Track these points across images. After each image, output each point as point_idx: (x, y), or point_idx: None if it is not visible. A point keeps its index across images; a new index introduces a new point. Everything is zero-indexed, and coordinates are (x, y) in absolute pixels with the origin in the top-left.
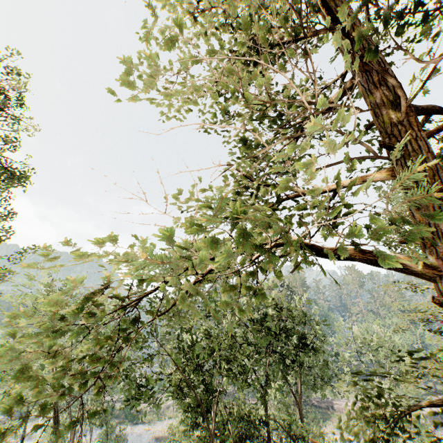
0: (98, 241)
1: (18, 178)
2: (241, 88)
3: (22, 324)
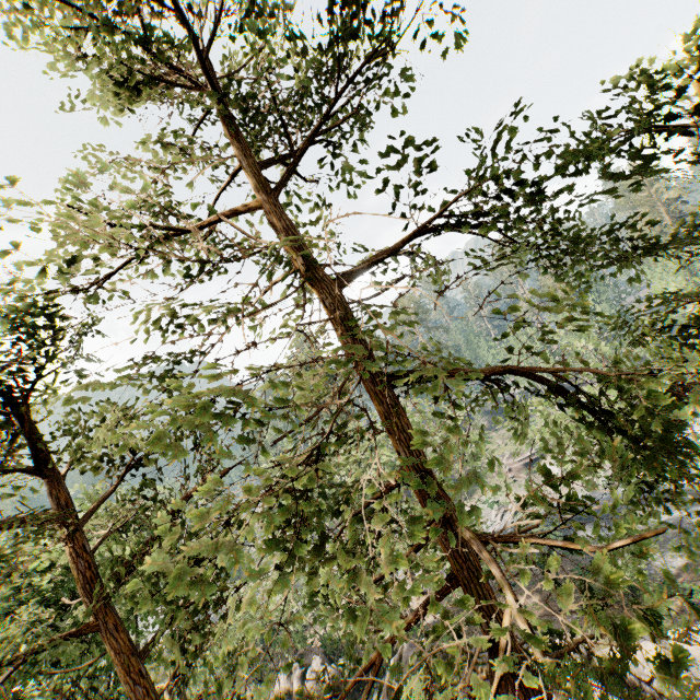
0: None
1: None
2: None
3: None
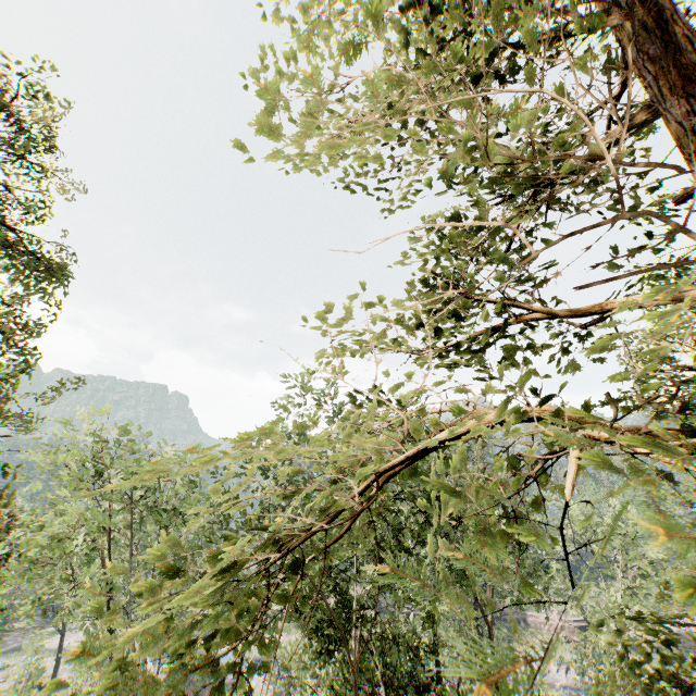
0: (248, 436)
1: (45, 270)
2: (484, 135)
3: (140, 627)
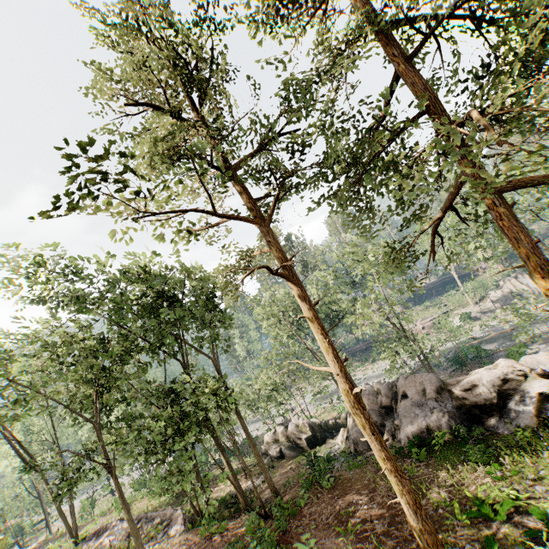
0: None
1: None
2: None
3: None
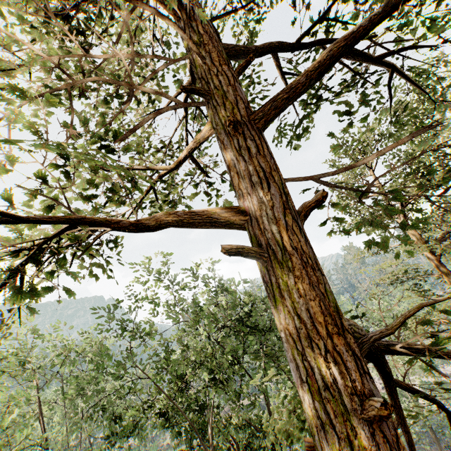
0: None
1: None
2: None
3: None
